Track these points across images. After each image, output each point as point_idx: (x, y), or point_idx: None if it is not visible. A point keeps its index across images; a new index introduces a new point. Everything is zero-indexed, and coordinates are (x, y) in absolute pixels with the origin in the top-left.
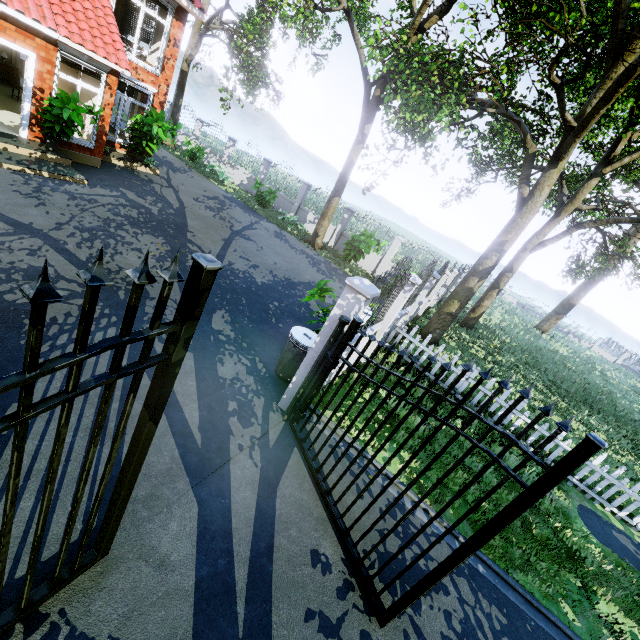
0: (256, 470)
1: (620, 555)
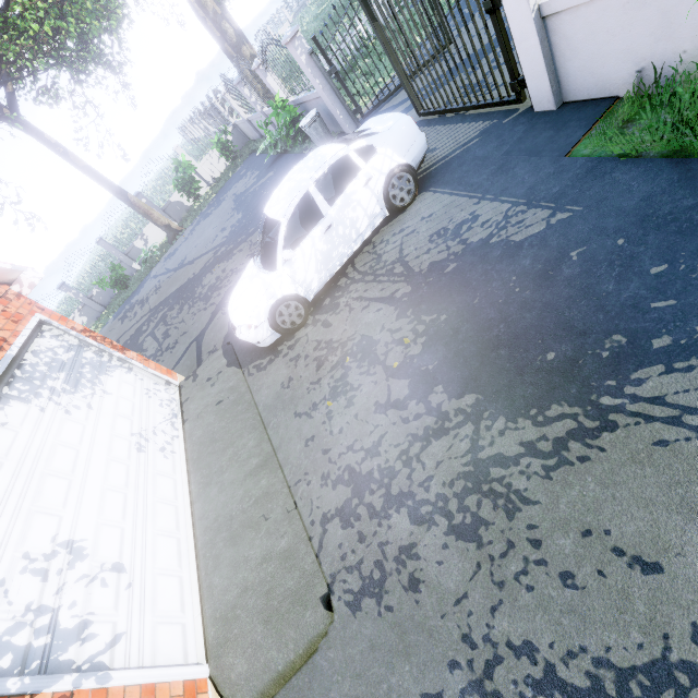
0: None
1: None
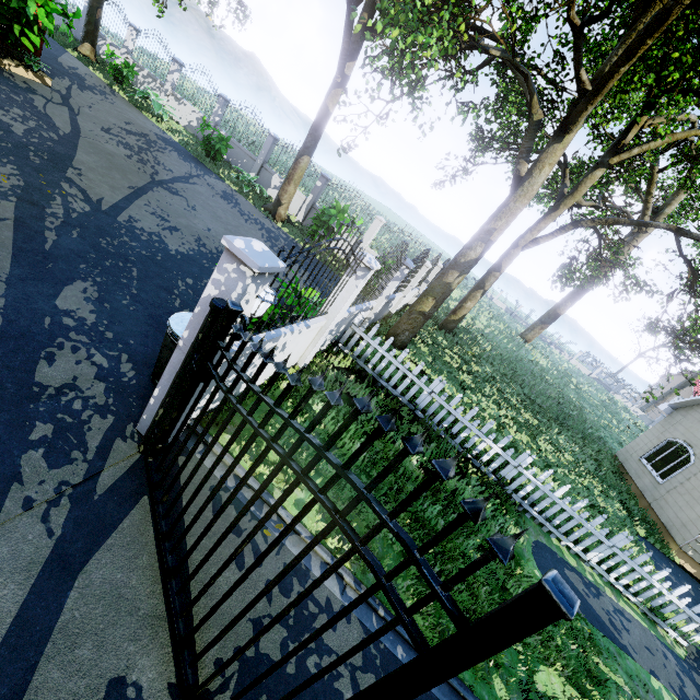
0: (47, 542)
1: None
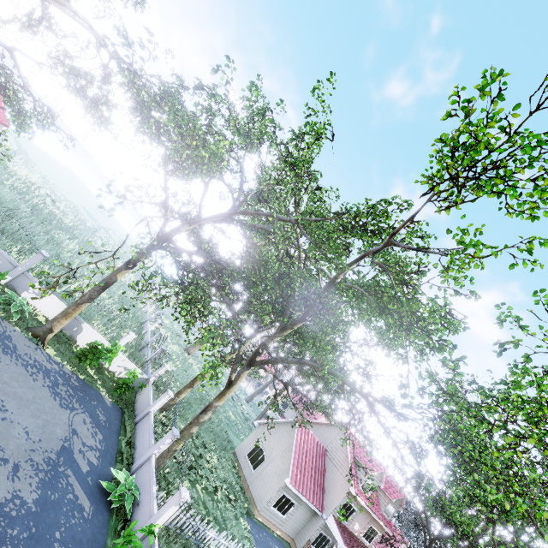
0: None
1: None
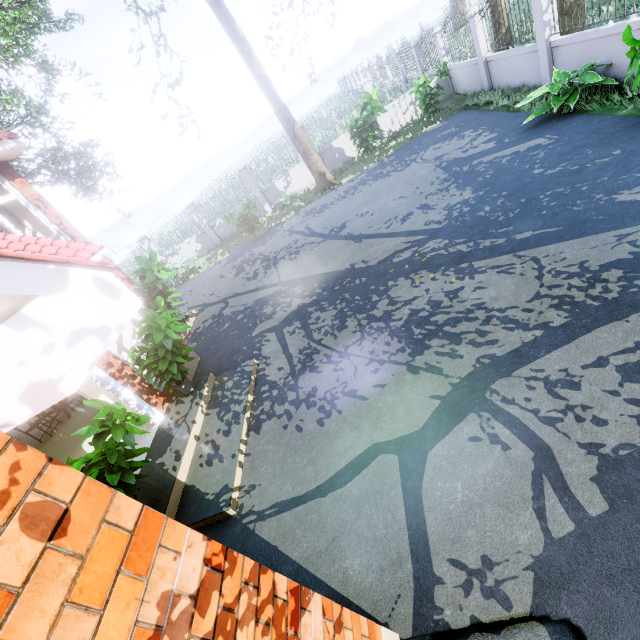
0: None
1: None
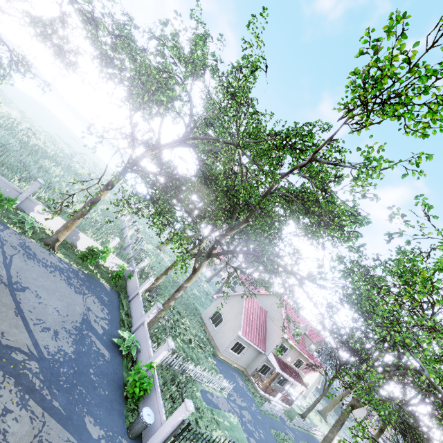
0: None
1: (210, 405)
